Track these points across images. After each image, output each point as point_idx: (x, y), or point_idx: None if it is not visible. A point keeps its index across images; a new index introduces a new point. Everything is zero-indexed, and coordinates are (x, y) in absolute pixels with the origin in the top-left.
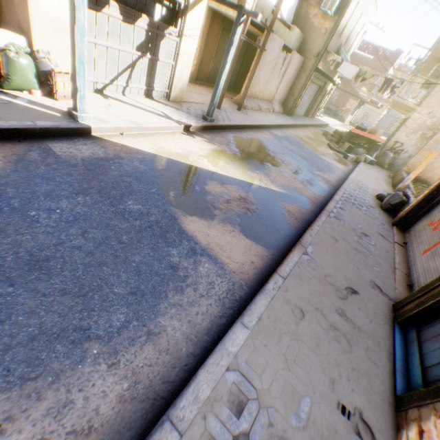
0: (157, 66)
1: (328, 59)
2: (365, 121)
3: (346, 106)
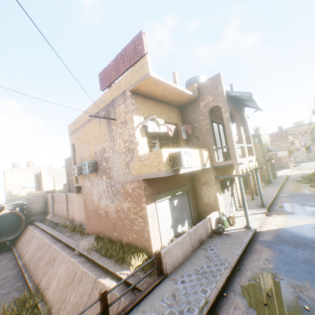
0: (234, 198)
1: (268, 155)
2: (297, 159)
3: (282, 161)
